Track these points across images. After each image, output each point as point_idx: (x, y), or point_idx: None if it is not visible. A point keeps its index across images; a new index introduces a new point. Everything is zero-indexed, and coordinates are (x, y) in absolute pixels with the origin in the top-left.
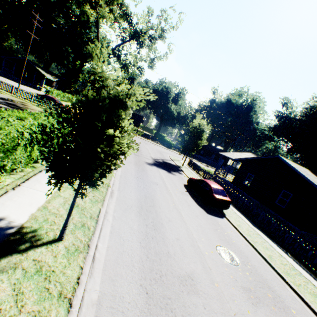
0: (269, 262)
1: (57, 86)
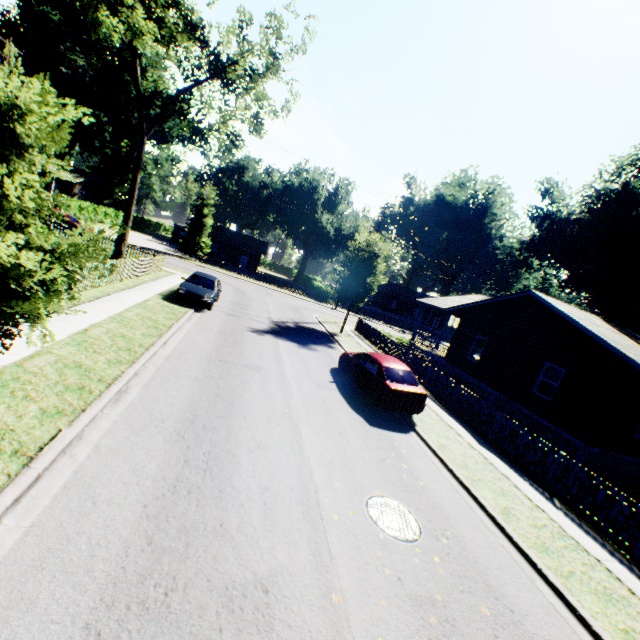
0: (502, 524)
1: (83, 194)
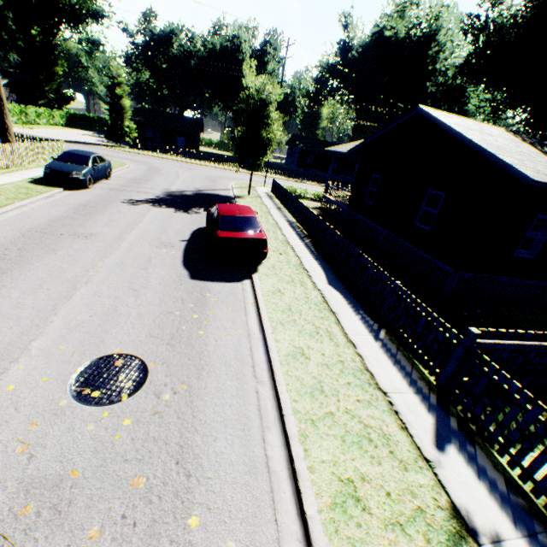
0: (273, 368)
1: (15, 97)
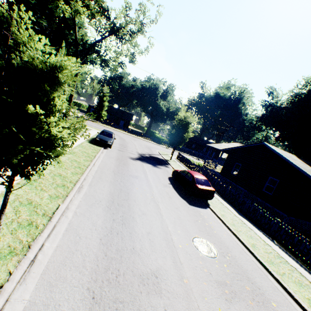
0: (252, 251)
1: None
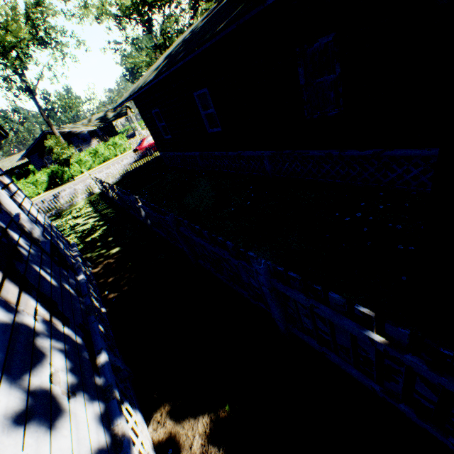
0: None
1: None
